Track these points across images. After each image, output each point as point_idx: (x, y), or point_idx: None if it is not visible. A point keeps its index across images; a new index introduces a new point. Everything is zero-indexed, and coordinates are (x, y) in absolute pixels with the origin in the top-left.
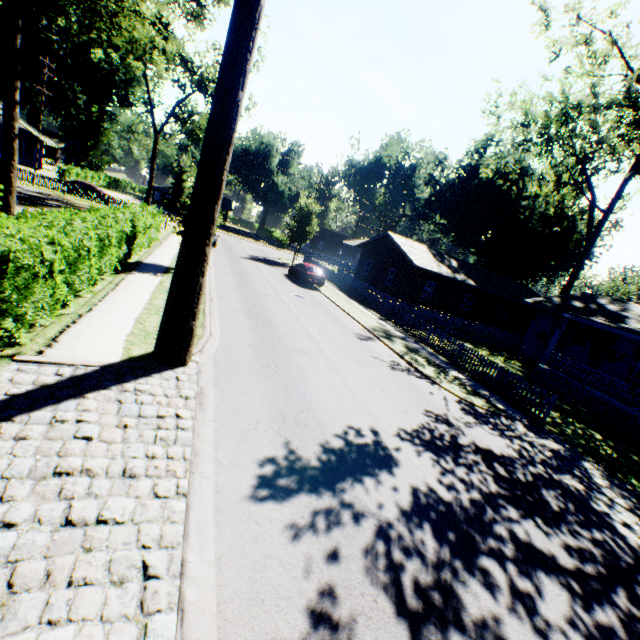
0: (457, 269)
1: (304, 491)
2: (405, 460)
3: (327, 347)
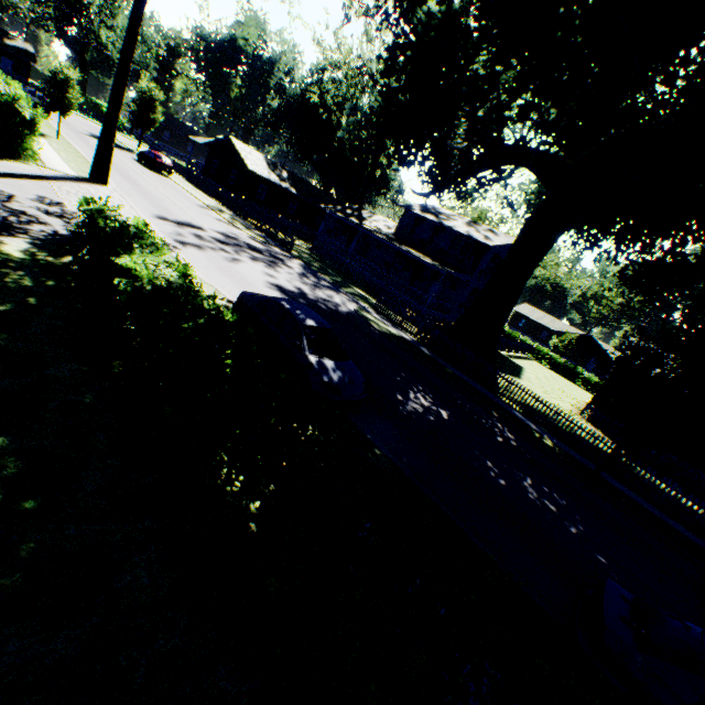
0: (286, 179)
1: (172, 223)
2: (211, 233)
3: (178, 203)
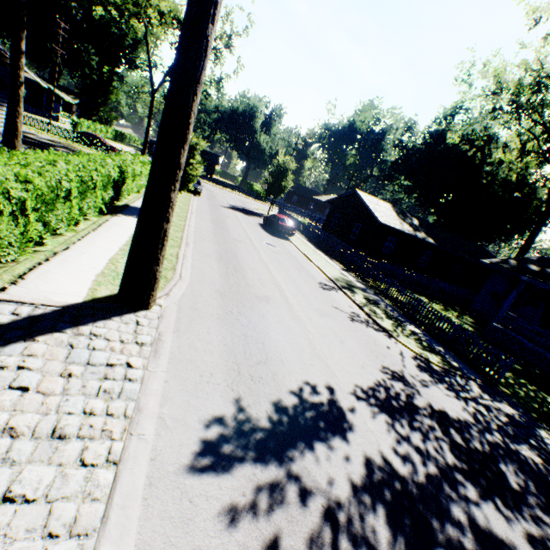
0: (418, 227)
1: (249, 460)
2: (359, 423)
3: (291, 295)
